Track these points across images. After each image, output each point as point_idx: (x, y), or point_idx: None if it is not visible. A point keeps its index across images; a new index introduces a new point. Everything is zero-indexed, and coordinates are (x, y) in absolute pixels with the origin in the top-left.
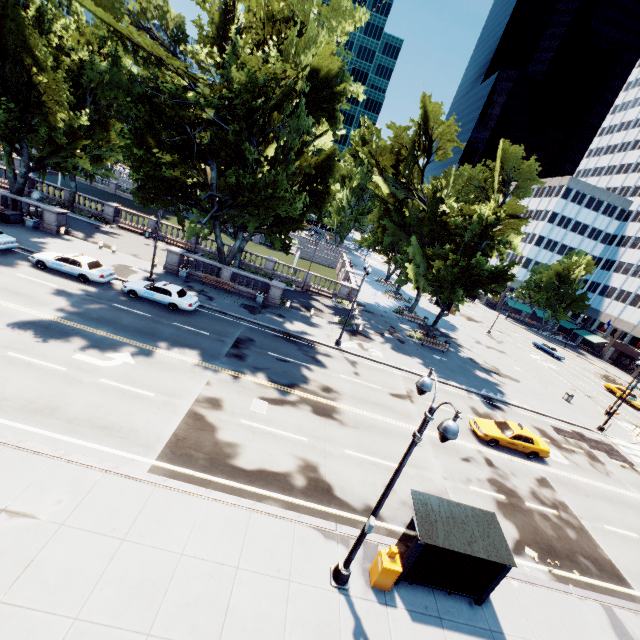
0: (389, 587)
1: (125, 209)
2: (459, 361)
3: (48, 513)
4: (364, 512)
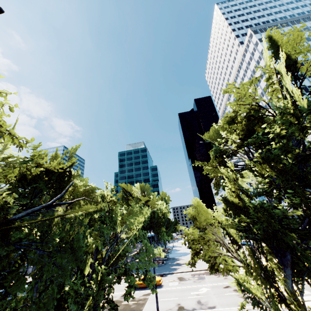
0: None
1: None
2: (166, 266)
3: None
4: None
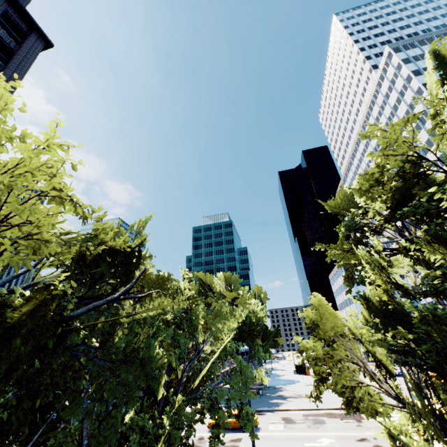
0: None
1: None
2: (264, 398)
3: None
4: None
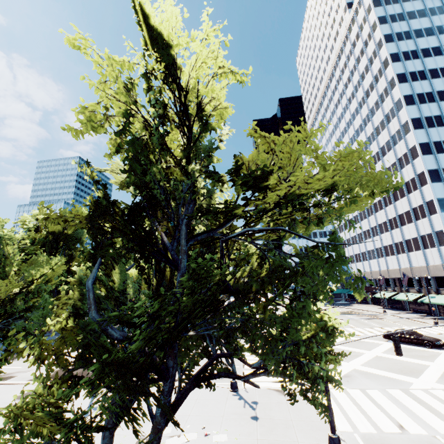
0: None
1: None
2: None
3: None
4: None
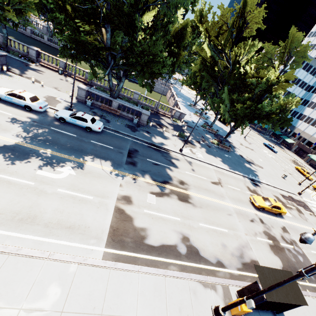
0: (241, 314)
1: (43, 52)
2: (236, 157)
3: (51, 305)
4: (216, 264)
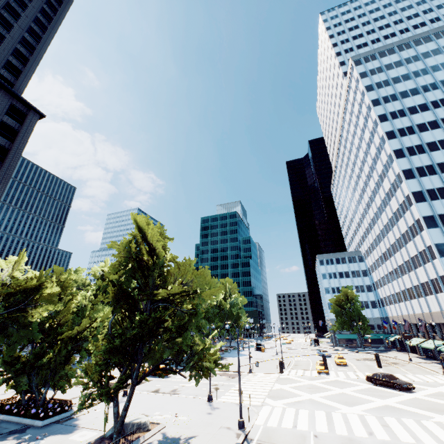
0: None
1: None
2: None
3: None
4: None
